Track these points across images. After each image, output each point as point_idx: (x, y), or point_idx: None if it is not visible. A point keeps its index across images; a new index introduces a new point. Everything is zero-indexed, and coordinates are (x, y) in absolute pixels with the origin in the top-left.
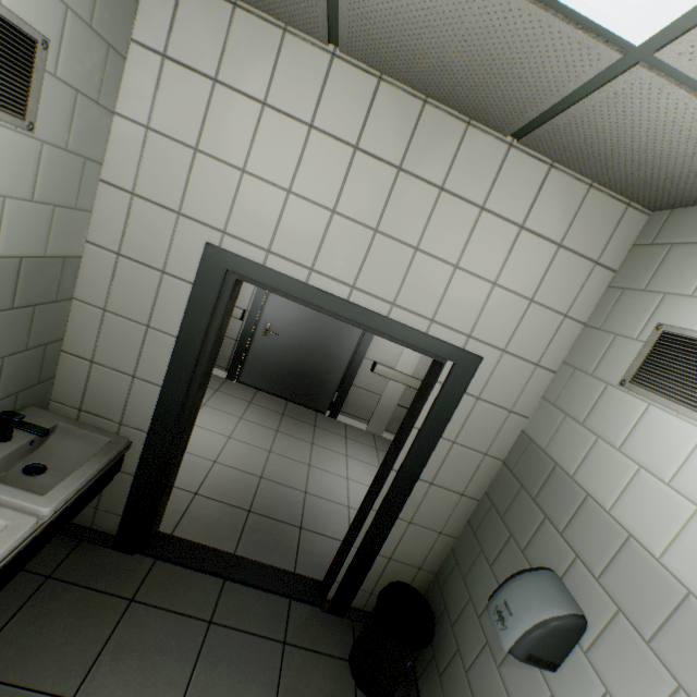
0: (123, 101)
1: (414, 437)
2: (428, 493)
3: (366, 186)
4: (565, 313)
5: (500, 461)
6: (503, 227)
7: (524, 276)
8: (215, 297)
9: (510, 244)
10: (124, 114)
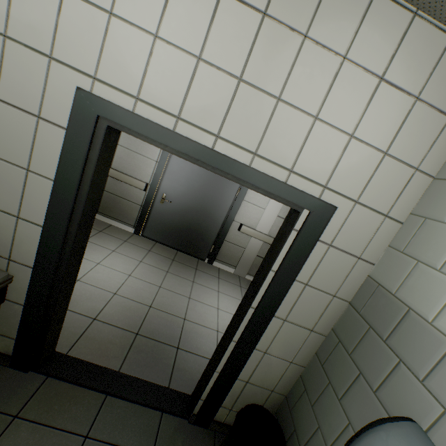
0: None
1: (271, 278)
2: (282, 328)
3: (231, 32)
4: (417, 166)
5: (347, 302)
6: (363, 78)
7: (380, 128)
8: (87, 143)
9: (369, 96)
10: None
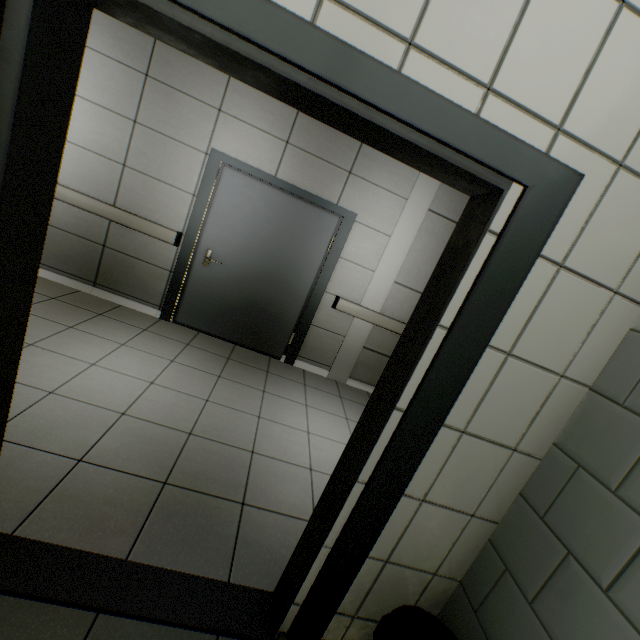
0: None
1: (438, 345)
2: (456, 449)
3: None
4: None
5: (585, 387)
6: None
7: None
8: None
9: None
10: None
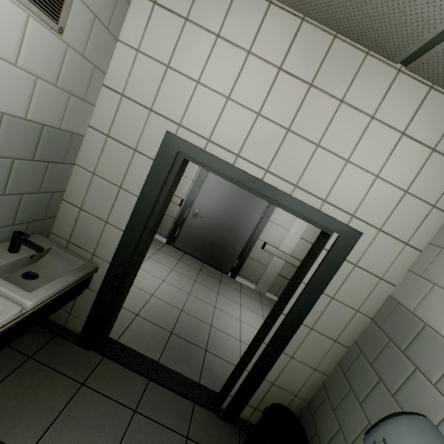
0: (124, 33)
1: (301, 290)
2: (308, 336)
3: (284, 97)
4: (434, 204)
5: (369, 318)
6: (388, 132)
7: (401, 171)
8: (167, 170)
9: (392, 146)
10: (124, 41)
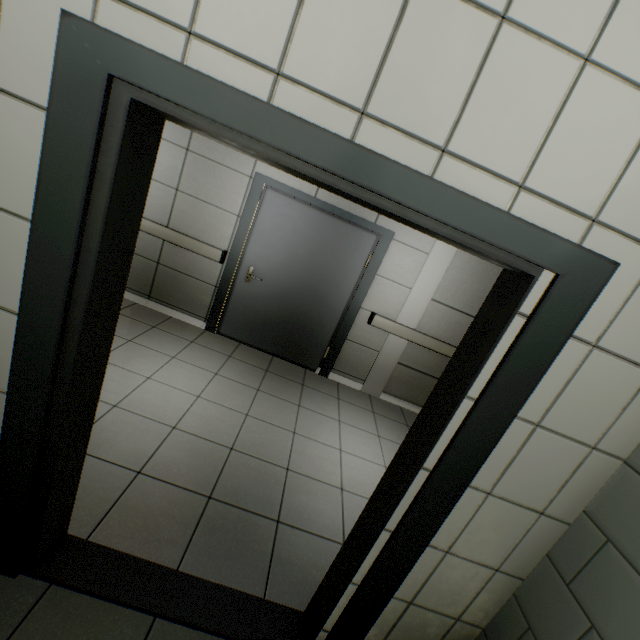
0: None
1: (465, 413)
2: (482, 508)
3: None
4: None
5: (618, 460)
6: None
7: None
8: (91, 137)
9: None
10: None
